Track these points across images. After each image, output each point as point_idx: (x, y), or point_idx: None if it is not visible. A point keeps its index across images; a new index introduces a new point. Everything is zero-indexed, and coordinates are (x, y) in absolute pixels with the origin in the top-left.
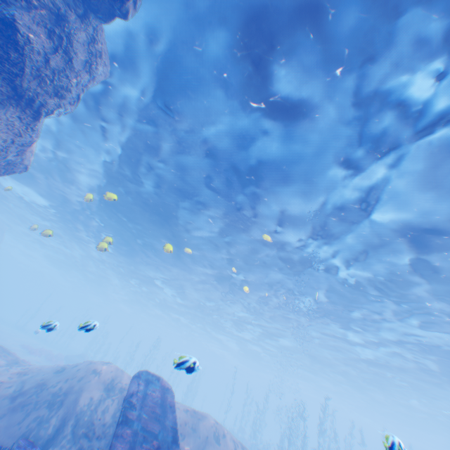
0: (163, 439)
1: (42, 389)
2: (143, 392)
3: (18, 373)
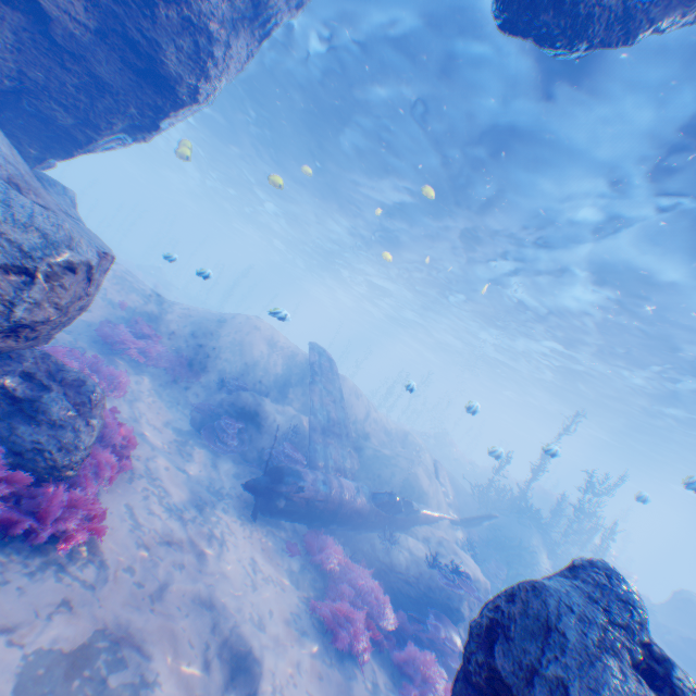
0: (335, 395)
1: (218, 336)
2: (318, 362)
3: (183, 314)
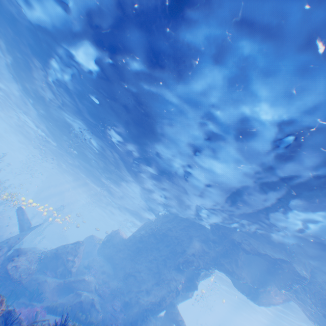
0: None
1: None
2: None
3: None
